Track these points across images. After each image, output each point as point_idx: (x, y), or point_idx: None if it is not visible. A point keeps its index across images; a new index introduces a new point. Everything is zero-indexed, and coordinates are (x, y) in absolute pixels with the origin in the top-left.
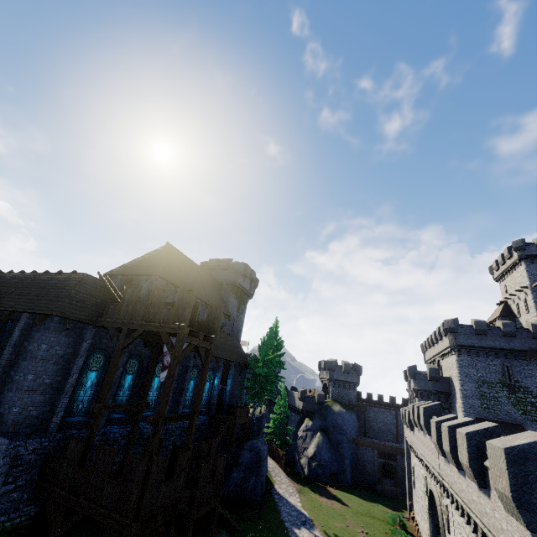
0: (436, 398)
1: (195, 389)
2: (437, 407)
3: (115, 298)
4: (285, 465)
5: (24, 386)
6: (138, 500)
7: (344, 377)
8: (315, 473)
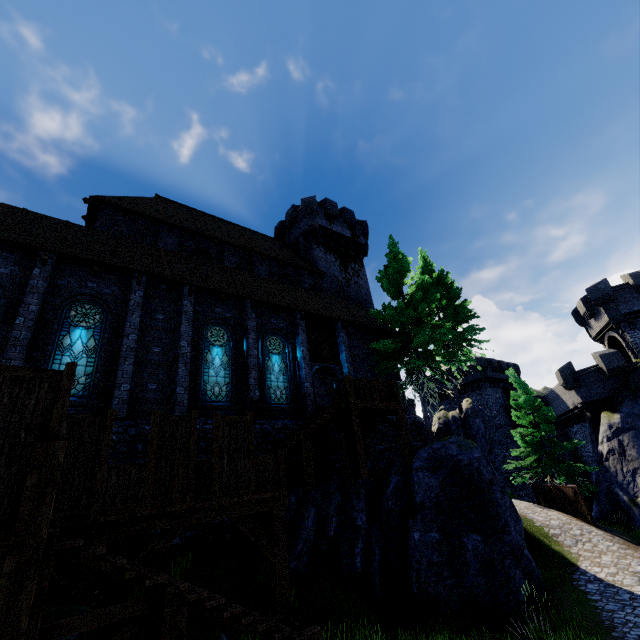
0: None
1: (234, 364)
2: None
3: None
4: (604, 522)
5: None
6: None
7: None
8: None
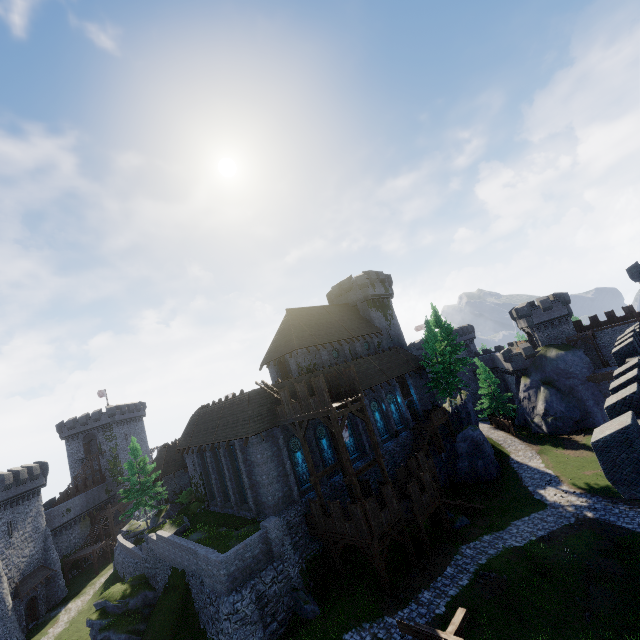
0: None
1: (383, 417)
2: (629, 347)
3: (277, 398)
4: (520, 429)
5: (265, 484)
6: (369, 528)
7: (547, 316)
8: (554, 428)
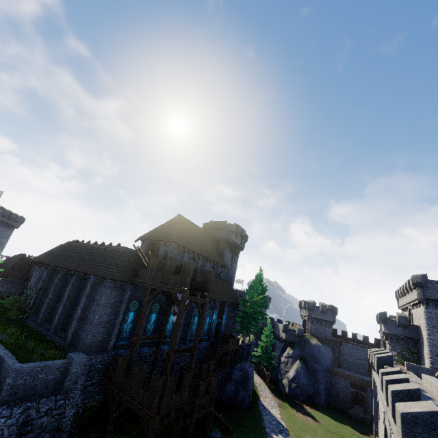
0: (405, 342)
1: None
2: (389, 358)
3: (144, 264)
4: (270, 382)
5: (94, 322)
6: (159, 403)
7: (321, 316)
8: (294, 392)
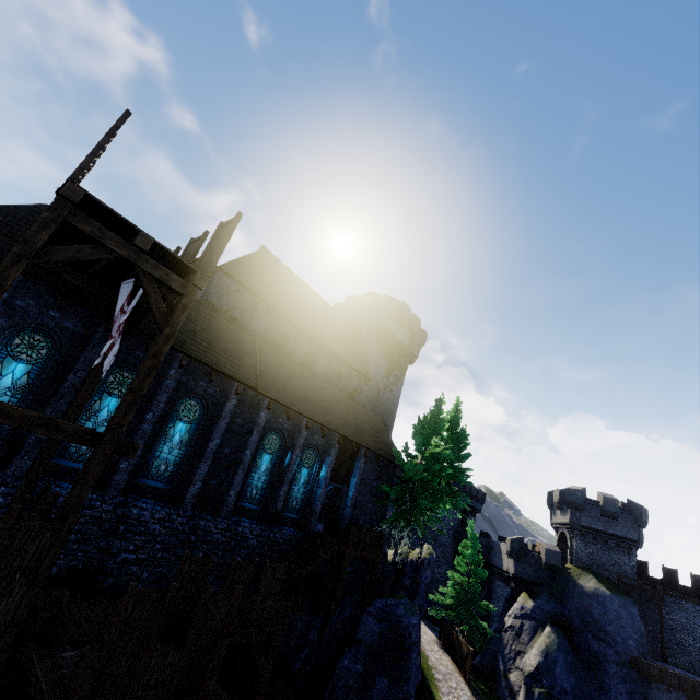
0: None
1: (274, 473)
2: None
3: None
4: (477, 676)
5: None
6: None
7: (604, 524)
8: None
